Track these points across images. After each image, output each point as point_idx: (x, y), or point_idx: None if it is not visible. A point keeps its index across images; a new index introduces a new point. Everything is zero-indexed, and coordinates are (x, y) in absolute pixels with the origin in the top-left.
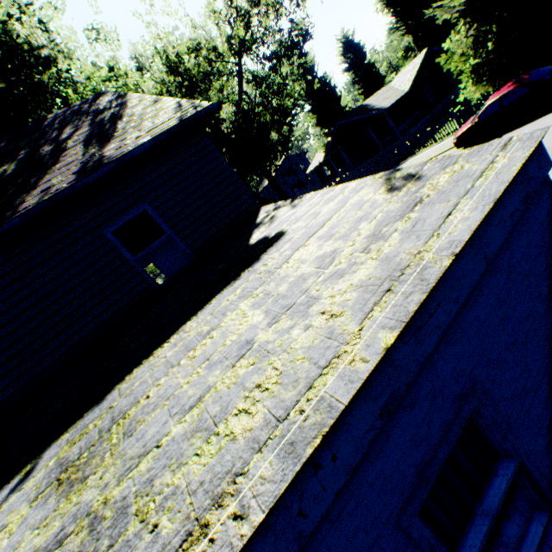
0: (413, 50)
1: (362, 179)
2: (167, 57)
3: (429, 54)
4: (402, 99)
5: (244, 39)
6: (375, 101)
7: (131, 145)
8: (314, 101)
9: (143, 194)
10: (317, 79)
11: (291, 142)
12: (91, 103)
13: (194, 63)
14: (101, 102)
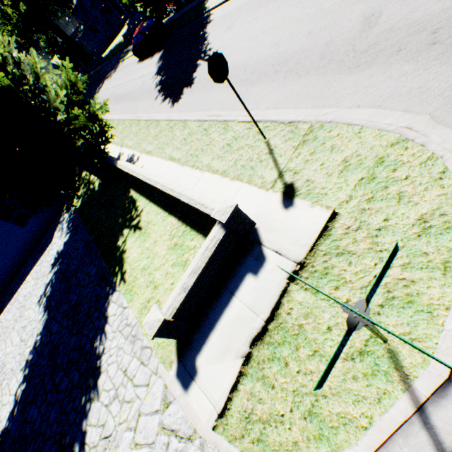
0: None
1: None
2: None
3: None
4: None
5: None
6: None
7: None
8: None
9: None
10: None
11: None
12: None
13: None
14: None
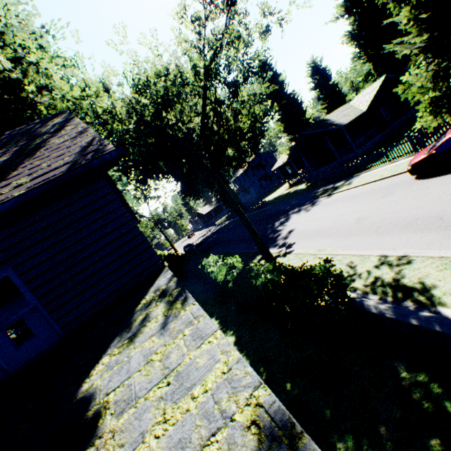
0: (373, 75)
1: (239, 365)
2: (133, 81)
3: (387, 80)
4: (360, 117)
5: (211, 66)
6: (335, 117)
7: (1, 197)
8: (282, 112)
9: (8, 256)
10: (287, 95)
11: (261, 144)
12: (44, 123)
13: (163, 85)
14: (51, 123)
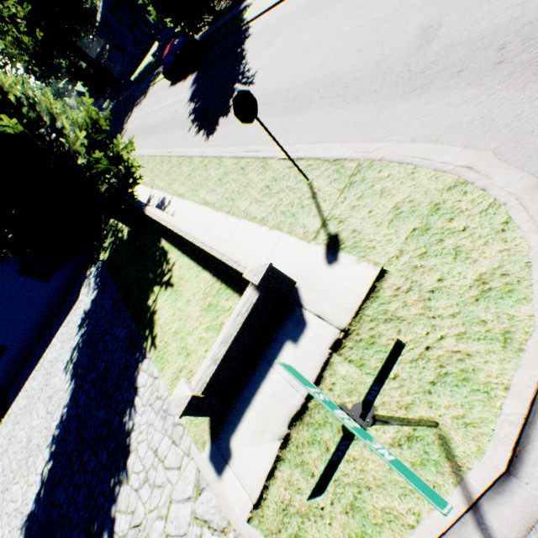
0: None
1: None
2: None
3: None
4: None
5: None
6: None
7: None
8: None
9: None
10: None
11: None
12: None
13: None
14: None
